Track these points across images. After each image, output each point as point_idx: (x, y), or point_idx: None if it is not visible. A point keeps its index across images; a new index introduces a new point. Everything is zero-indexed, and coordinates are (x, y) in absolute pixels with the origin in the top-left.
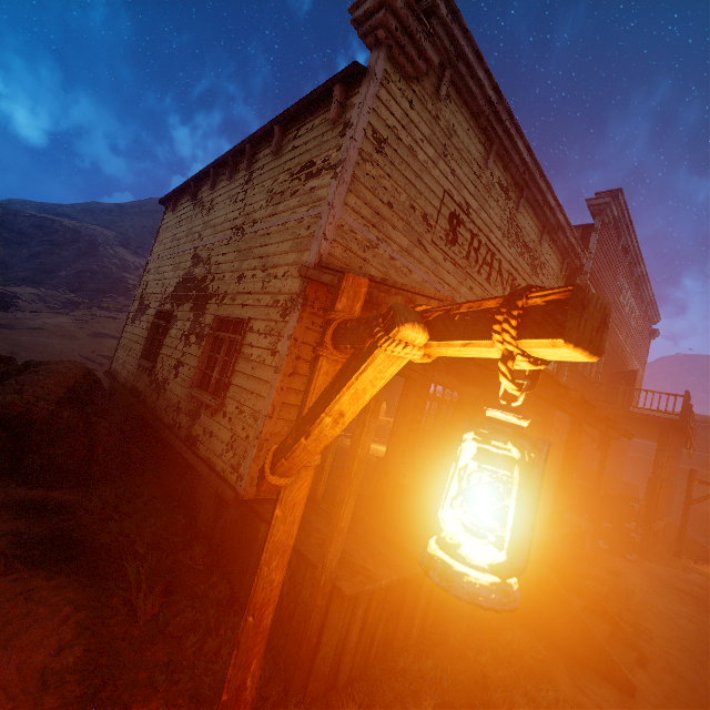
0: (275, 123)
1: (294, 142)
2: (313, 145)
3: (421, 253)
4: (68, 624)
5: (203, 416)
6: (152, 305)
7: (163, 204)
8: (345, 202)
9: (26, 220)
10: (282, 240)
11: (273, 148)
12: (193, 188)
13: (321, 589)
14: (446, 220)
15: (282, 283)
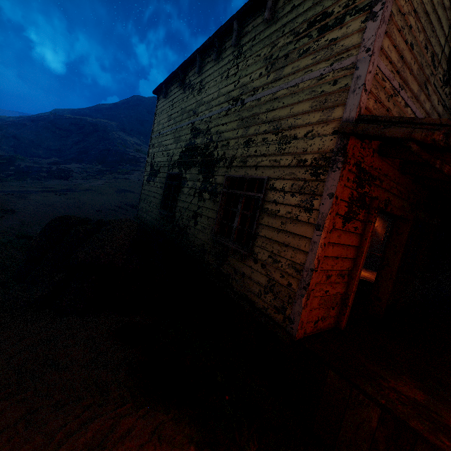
0: None
1: (292, 1)
2: None
3: (424, 97)
4: None
5: (231, 259)
6: (162, 170)
7: (155, 94)
8: (381, 46)
9: (66, 121)
10: (297, 101)
11: (268, 14)
12: (181, 75)
13: None
14: (445, 59)
15: (306, 143)
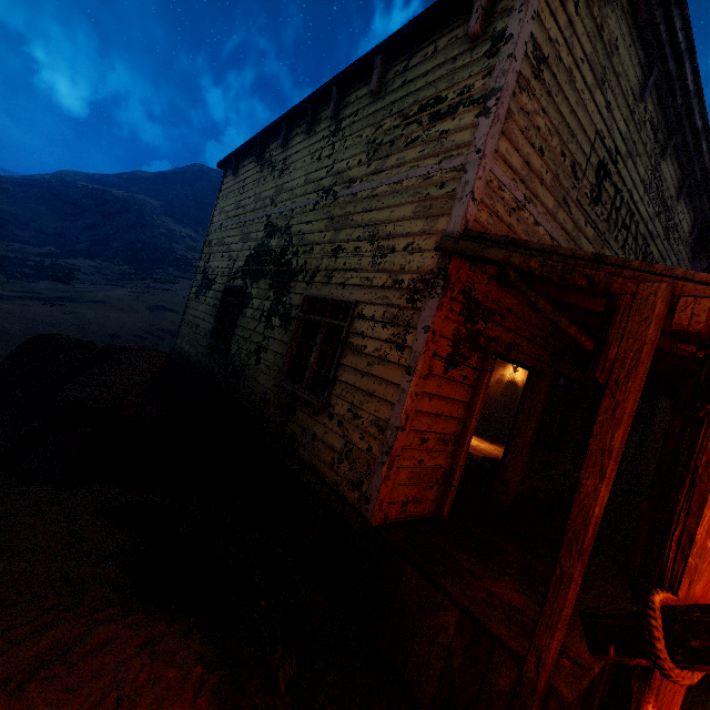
0: (377, 53)
1: (404, 75)
2: (438, 75)
3: (564, 215)
4: (203, 694)
5: (300, 413)
6: (218, 280)
7: (221, 168)
8: (496, 148)
9: (78, 191)
10: (398, 202)
11: (374, 85)
12: (259, 146)
13: (538, 695)
14: (593, 171)
15: (405, 258)
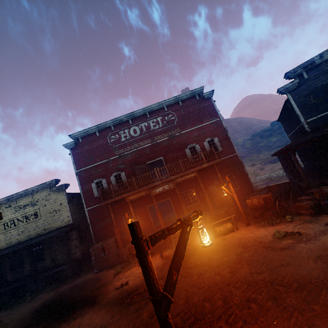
0: None
1: None
2: None
3: None
4: None
5: None
6: None
7: None
8: None
9: None
10: None
11: None
12: None
13: None
14: None
15: None
